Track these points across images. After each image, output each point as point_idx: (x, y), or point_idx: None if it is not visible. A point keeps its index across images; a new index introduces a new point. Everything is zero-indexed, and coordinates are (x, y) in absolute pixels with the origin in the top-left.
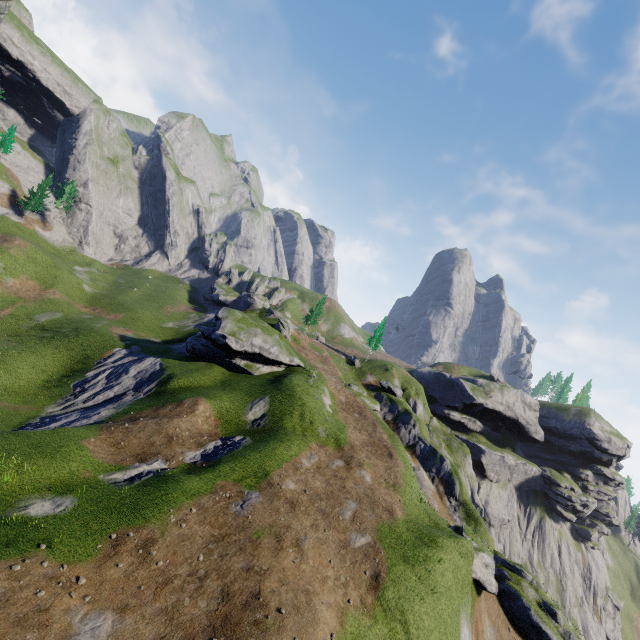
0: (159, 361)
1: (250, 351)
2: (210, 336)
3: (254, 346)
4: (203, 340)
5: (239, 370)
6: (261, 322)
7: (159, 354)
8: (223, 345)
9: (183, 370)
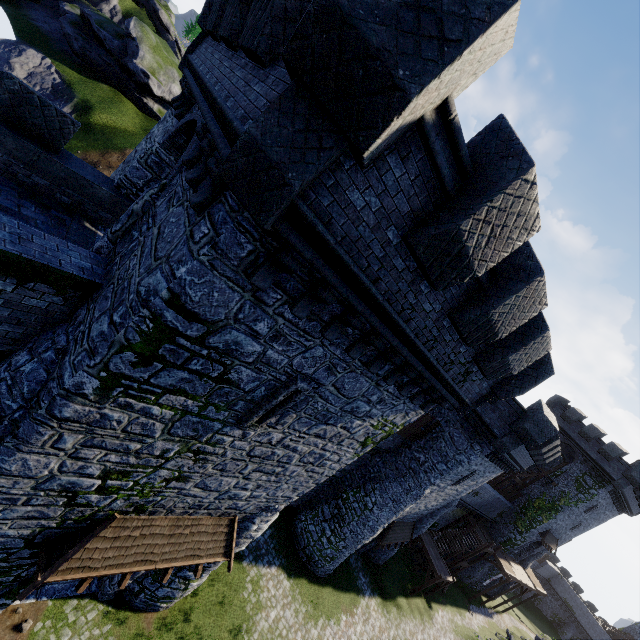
0: (52, 65)
1: (167, 99)
2: (114, 52)
3: (172, 95)
4: (97, 47)
5: (151, 114)
6: (171, 54)
7: (37, 44)
8: (143, 84)
9: (96, 98)
